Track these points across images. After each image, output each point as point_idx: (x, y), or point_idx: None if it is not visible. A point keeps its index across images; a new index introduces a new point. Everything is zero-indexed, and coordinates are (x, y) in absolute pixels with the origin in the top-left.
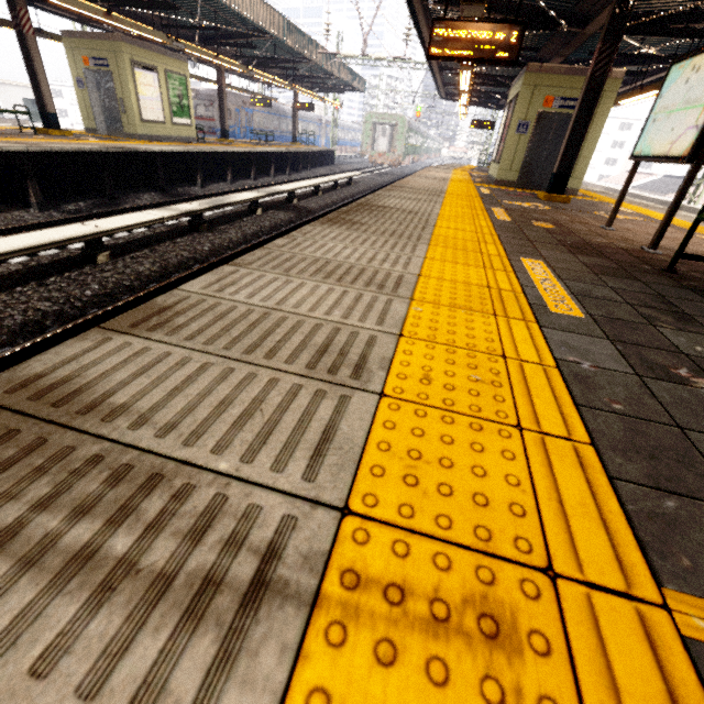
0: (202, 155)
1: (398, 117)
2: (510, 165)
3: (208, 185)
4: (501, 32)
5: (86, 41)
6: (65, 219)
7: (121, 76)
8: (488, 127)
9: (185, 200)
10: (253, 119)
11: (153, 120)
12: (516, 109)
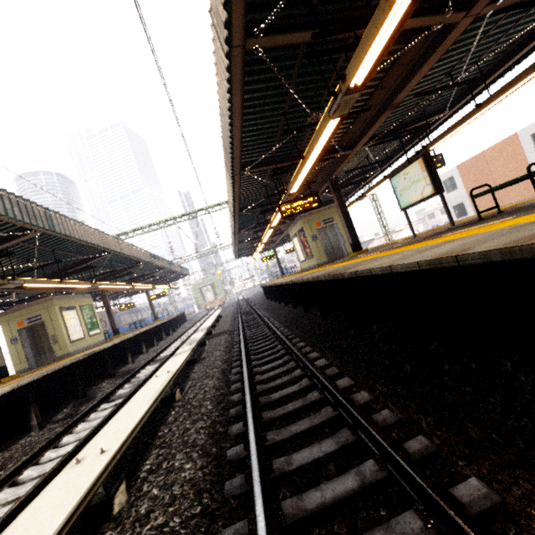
0: (127, 341)
1: (212, 279)
2: (320, 255)
3: (134, 360)
4: (309, 199)
5: (21, 311)
6: (82, 414)
7: (53, 320)
8: (271, 258)
9: (140, 369)
10: (120, 320)
11: (77, 339)
12: (306, 233)
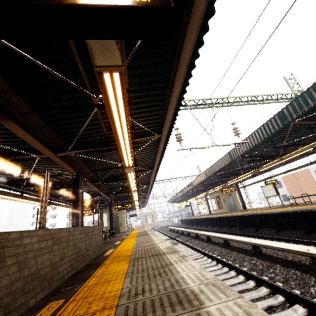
0: None
1: (152, 211)
2: (226, 208)
3: None
4: (231, 188)
5: None
6: None
7: (121, 216)
8: (189, 206)
9: None
10: None
11: (125, 226)
12: (221, 198)
